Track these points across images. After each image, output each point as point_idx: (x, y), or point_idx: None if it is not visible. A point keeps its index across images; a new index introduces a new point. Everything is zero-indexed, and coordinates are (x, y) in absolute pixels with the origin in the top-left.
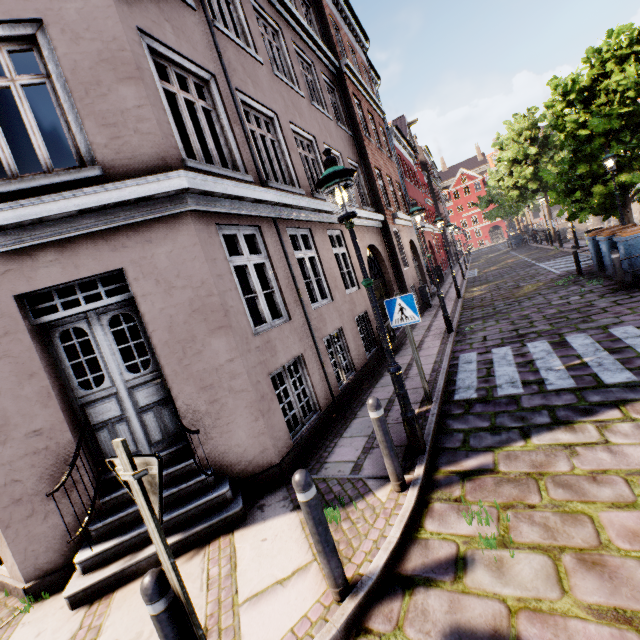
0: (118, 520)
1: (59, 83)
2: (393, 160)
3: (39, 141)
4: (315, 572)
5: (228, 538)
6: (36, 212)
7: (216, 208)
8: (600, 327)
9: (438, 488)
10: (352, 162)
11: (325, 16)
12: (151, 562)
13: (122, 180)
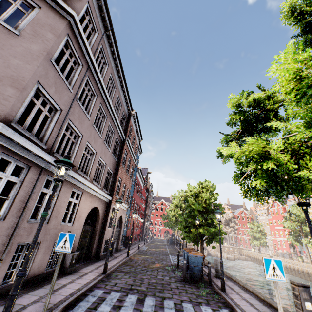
0: None
1: None
2: (131, 179)
3: None
4: None
5: None
6: None
7: (9, 146)
8: (162, 297)
9: None
10: (110, 170)
11: (129, 124)
12: None
13: None
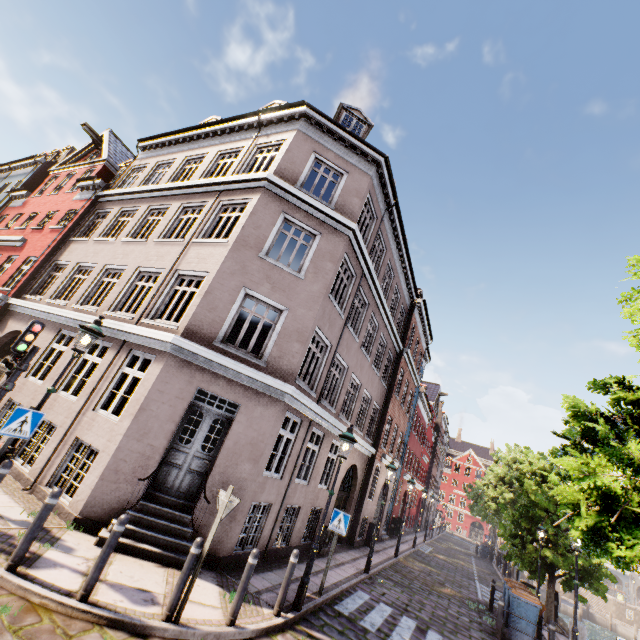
0: (140, 517)
1: (277, 328)
2: (408, 416)
3: (254, 340)
4: (220, 611)
5: (179, 572)
6: (235, 367)
7: (293, 404)
8: None
9: (294, 630)
10: (376, 404)
11: (410, 323)
12: (140, 552)
13: (269, 373)
